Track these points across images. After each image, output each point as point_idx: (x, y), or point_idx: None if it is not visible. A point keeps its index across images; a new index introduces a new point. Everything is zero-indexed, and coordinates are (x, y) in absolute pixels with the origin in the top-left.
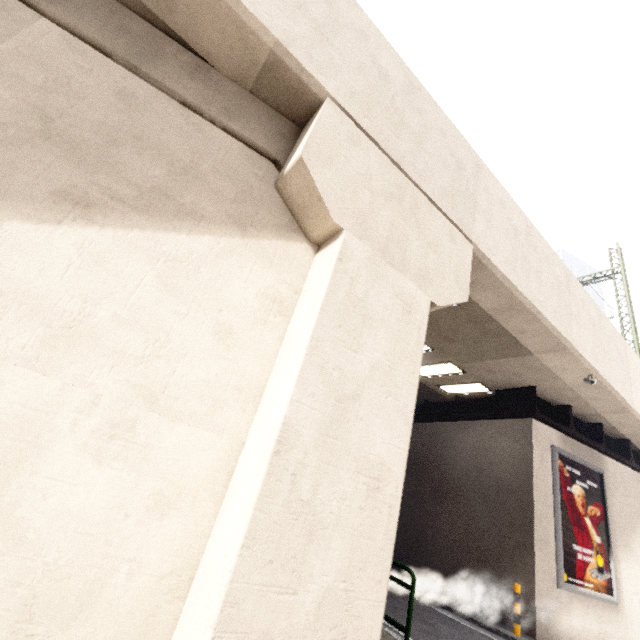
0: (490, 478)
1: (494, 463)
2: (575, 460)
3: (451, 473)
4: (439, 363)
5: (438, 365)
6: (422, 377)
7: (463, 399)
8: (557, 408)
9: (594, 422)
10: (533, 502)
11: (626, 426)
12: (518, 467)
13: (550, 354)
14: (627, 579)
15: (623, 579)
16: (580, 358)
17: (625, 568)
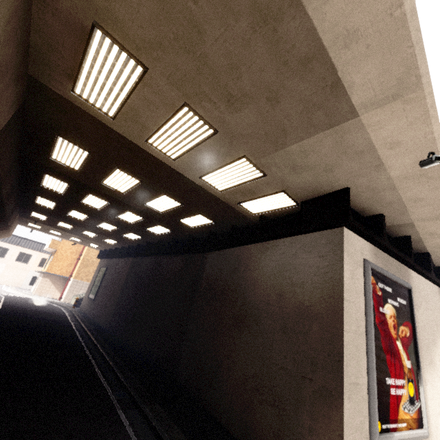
0: (291, 302)
1: (296, 284)
2: (387, 275)
3: (251, 298)
4: (232, 161)
5: (232, 166)
6: (220, 191)
7: (269, 219)
8: (368, 219)
9: (402, 235)
10: (343, 333)
11: (436, 237)
12: (325, 288)
13: (386, 107)
14: (432, 400)
15: (429, 402)
16: (432, 111)
17: (430, 388)
